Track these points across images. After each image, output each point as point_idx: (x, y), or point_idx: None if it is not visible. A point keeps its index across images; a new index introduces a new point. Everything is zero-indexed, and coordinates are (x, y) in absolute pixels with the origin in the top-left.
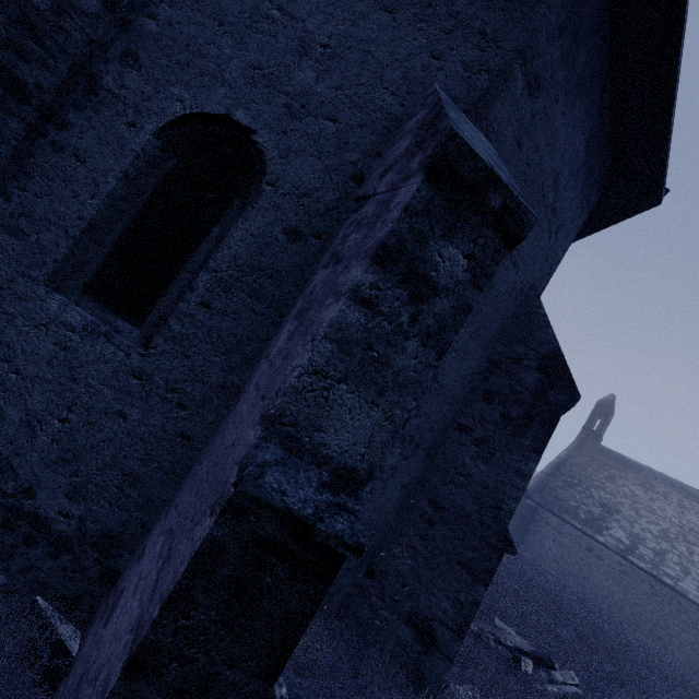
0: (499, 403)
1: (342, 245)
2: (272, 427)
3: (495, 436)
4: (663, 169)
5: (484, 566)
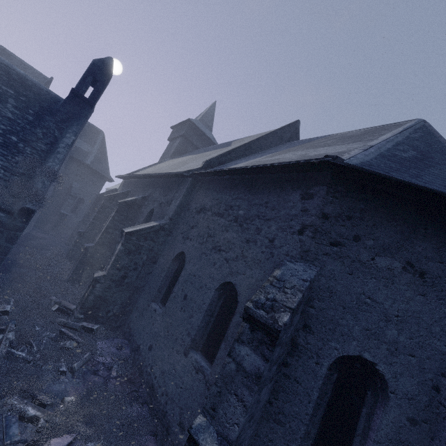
0: None
1: None
2: None
3: None
4: None
5: None
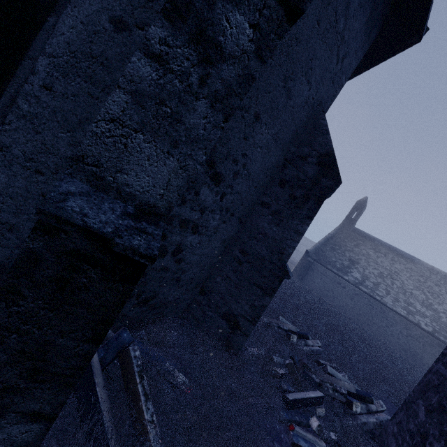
0: (289, 187)
1: None
2: (76, 165)
3: (284, 209)
4: (428, 7)
5: (270, 286)
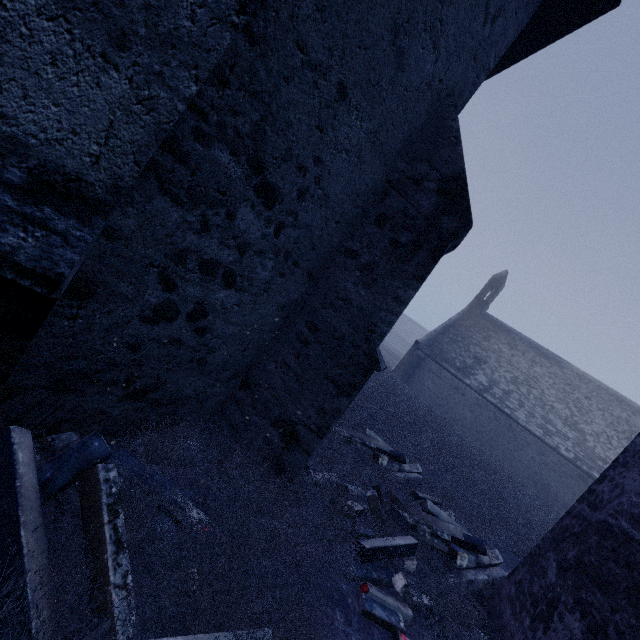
0: (391, 228)
1: None
2: None
3: (380, 262)
4: None
5: (349, 381)
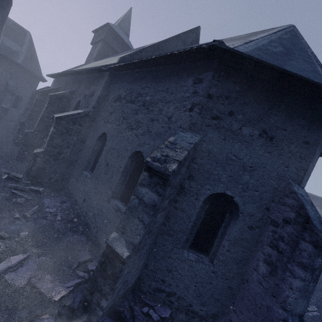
0: None
1: (276, 243)
2: (288, 312)
3: None
4: None
5: None
